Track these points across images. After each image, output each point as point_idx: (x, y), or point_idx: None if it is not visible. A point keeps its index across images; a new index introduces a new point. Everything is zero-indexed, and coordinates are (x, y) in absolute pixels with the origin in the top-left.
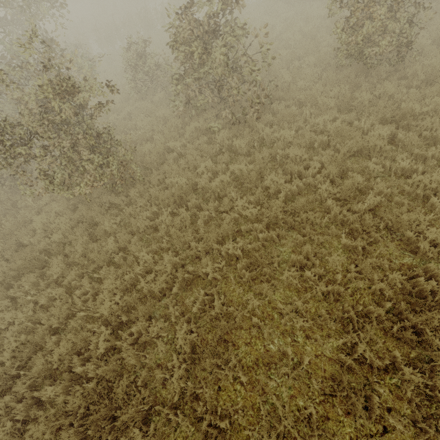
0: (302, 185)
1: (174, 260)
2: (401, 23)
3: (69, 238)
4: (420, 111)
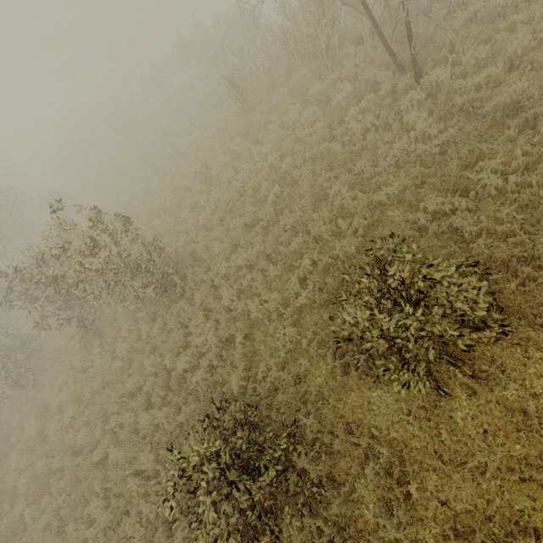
0: (88, 420)
1: (29, 461)
2: (135, 286)
3: (2, 426)
4: (154, 369)
